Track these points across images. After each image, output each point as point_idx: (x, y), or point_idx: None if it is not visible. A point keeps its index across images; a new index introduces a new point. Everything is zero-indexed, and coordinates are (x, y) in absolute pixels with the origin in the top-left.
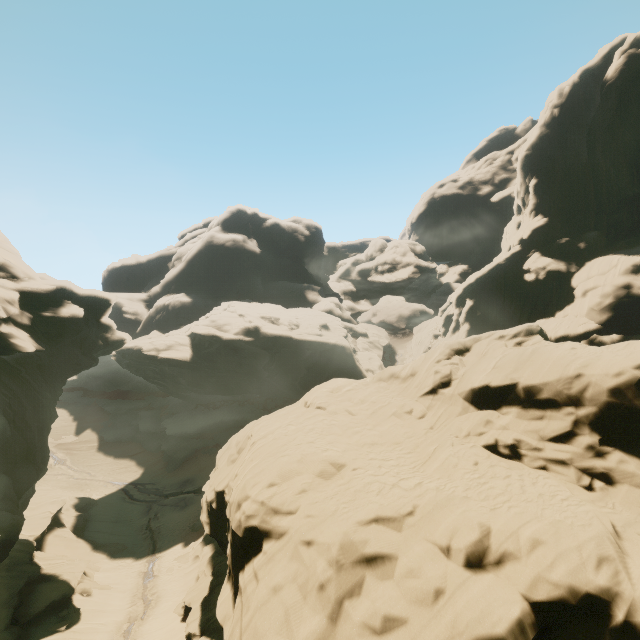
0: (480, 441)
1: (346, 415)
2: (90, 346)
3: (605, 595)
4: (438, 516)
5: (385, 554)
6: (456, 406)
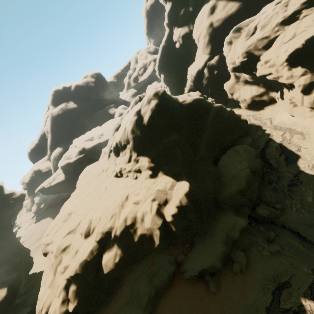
0: (113, 175)
1: (85, 184)
2: (8, 206)
3: (110, 230)
4: (82, 222)
5: (68, 245)
6: (113, 160)
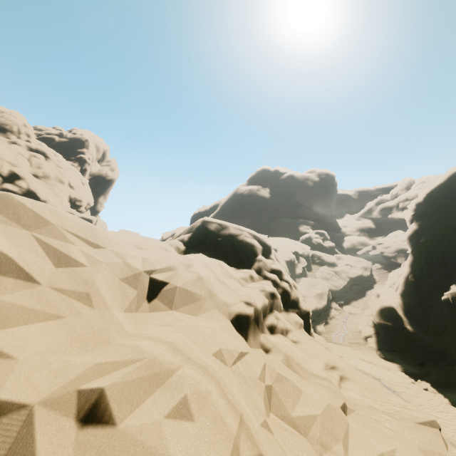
0: None
1: None
2: None
3: None
4: None
5: None
6: None
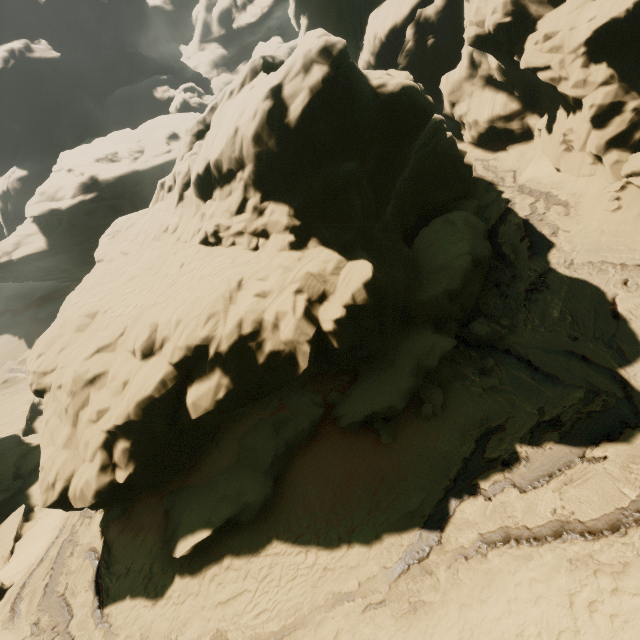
0: (197, 239)
1: (120, 258)
2: None
3: (205, 342)
4: (133, 330)
5: (101, 373)
6: (193, 207)
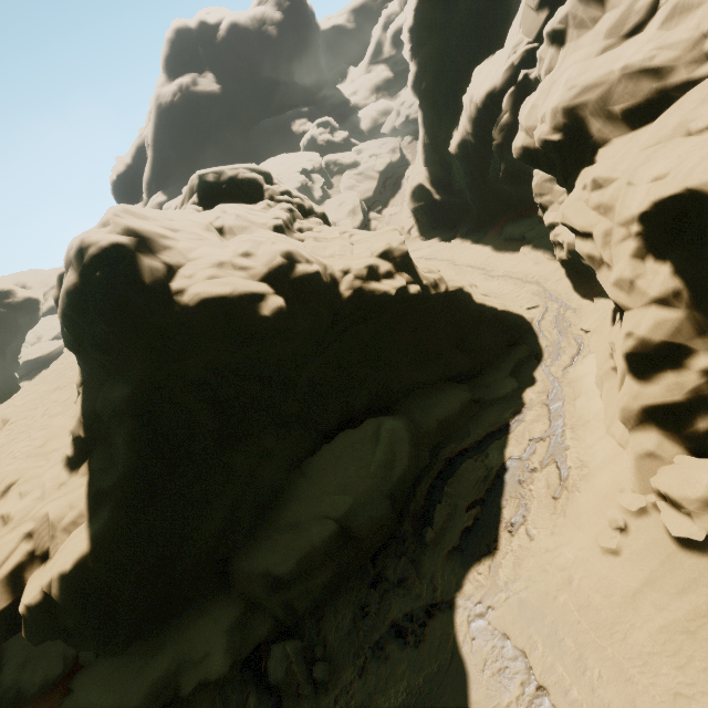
0: None
1: None
2: None
3: None
4: None
5: None
6: None
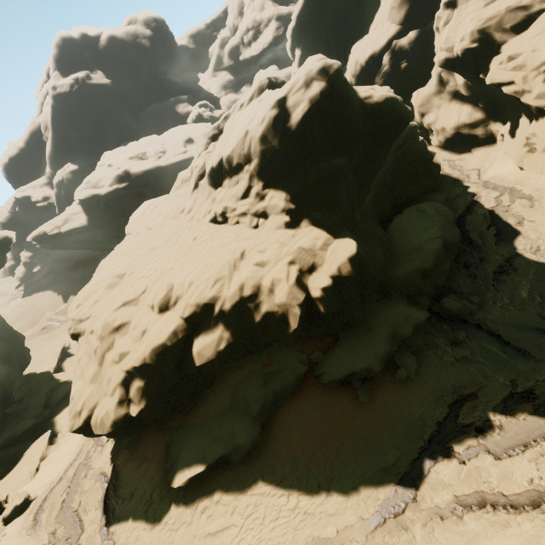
0: (208, 218)
1: (145, 232)
2: None
3: (212, 301)
4: (153, 288)
5: (125, 322)
6: (206, 193)
